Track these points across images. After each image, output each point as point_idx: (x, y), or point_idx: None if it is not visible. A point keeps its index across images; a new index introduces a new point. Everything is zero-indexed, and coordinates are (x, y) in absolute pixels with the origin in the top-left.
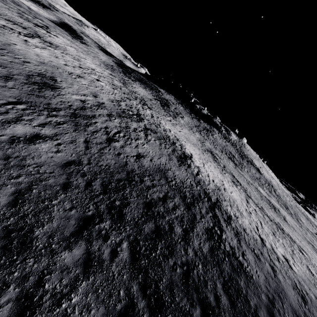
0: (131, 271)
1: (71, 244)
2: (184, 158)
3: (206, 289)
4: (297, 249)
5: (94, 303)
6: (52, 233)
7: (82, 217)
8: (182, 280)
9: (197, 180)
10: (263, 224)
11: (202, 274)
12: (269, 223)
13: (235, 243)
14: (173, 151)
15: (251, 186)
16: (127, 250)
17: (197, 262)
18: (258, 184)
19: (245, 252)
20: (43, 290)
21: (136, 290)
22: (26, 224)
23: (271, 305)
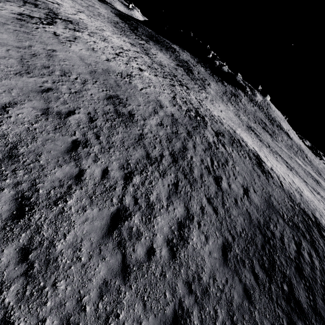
0: None
1: None
2: (260, 163)
3: None
4: None
5: None
6: None
7: None
8: None
9: (287, 194)
10: None
11: None
12: None
13: None
14: (250, 159)
15: (294, 162)
16: None
17: None
18: (294, 154)
19: None
20: None
21: None
22: None
23: None
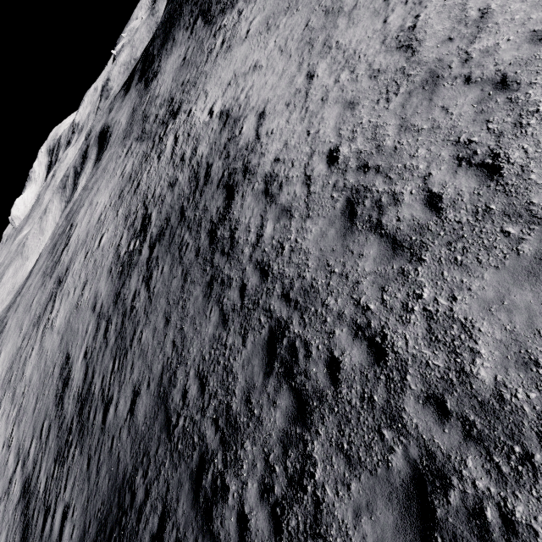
0: None
1: None
2: (224, 211)
3: None
4: None
5: None
6: None
7: None
8: None
9: (252, 284)
10: None
11: None
12: None
13: None
14: (197, 238)
15: None
16: None
17: None
18: None
19: None
20: None
21: None
22: None
23: None
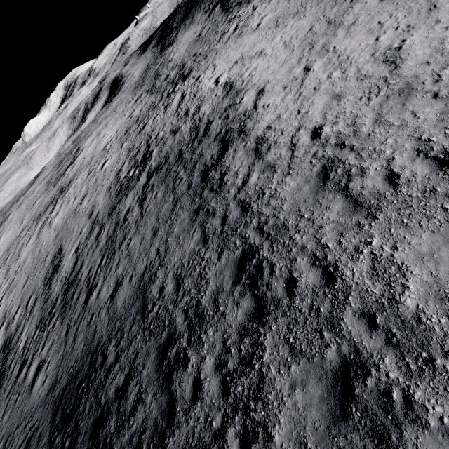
0: None
1: None
2: (218, 159)
3: None
4: None
5: None
6: None
7: None
8: None
9: (233, 216)
10: None
11: None
12: None
13: None
14: (190, 175)
15: None
16: None
17: None
18: None
19: None
20: None
21: None
22: None
23: None
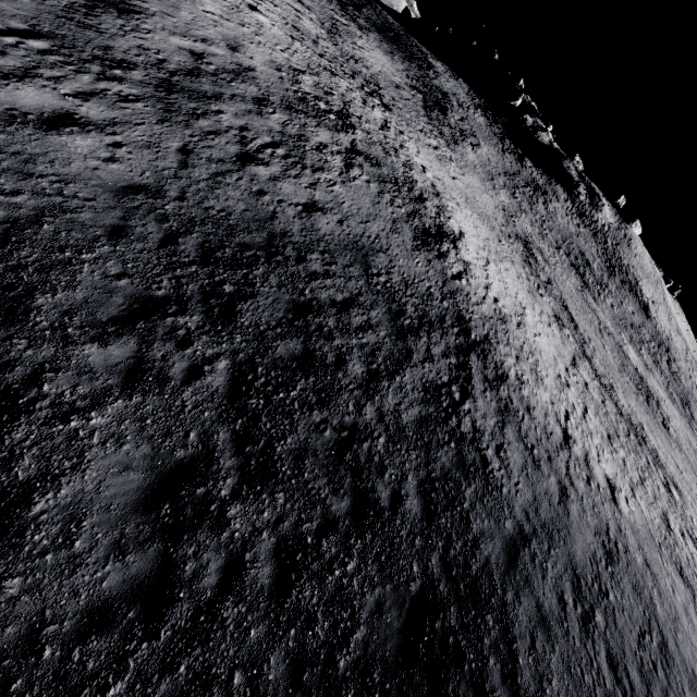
0: (222, 409)
1: (106, 336)
2: (436, 236)
3: (380, 477)
4: (660, 481)
5: (133, 437)
6: (71, 309)
7: (141, 297)
8: (330, 450)
9: (451, 288)
10: (592, 414)
11: (380, 453)
12: (612, 417)
13: (489, 424)
14: (410, 216)
15: (607, 340)
16: (225, 374)
17: (379, 432)
18: (630, 340)
19: (508, 446)
20: (38, 392)
21: (224, 439)
22: (20, 281)
23: (519, 542)
